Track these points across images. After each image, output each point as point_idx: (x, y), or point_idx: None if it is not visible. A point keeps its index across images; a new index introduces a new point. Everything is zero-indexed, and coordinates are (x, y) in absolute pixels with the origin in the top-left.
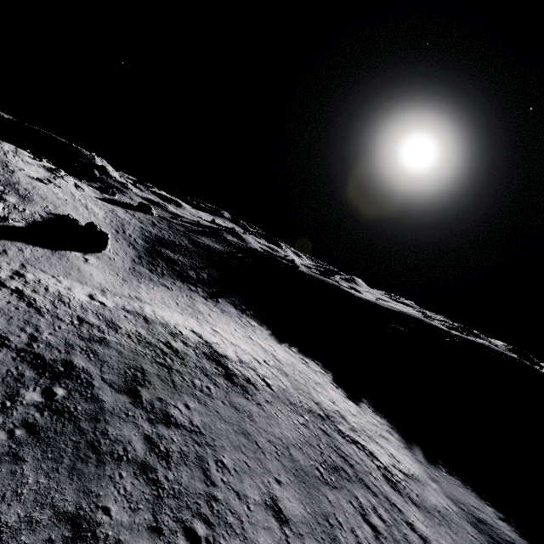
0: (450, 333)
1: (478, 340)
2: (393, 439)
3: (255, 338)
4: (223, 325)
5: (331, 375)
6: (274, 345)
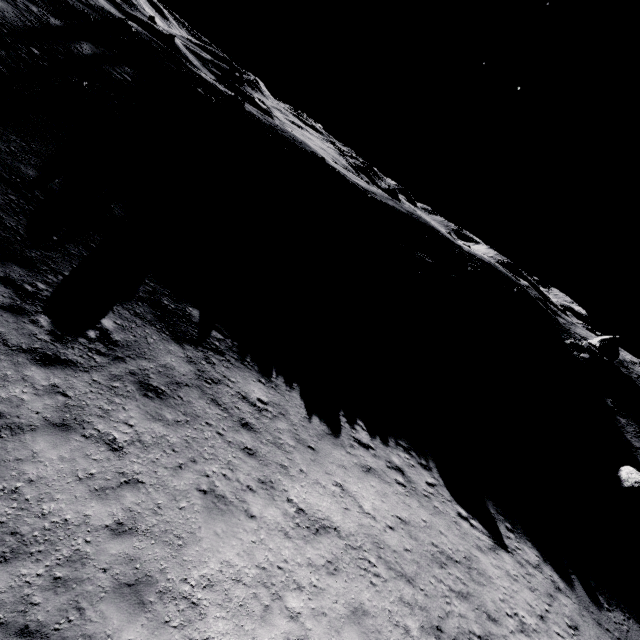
0: (465, 252)
1: (484, 257)
2: (570, 605)
3: (305, 496)
4: (209, 539)
5: (437, 471)
6: (341, 471)
